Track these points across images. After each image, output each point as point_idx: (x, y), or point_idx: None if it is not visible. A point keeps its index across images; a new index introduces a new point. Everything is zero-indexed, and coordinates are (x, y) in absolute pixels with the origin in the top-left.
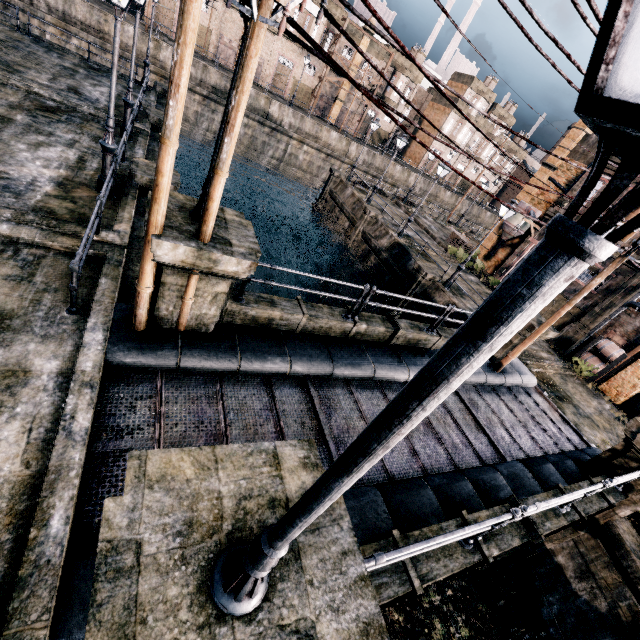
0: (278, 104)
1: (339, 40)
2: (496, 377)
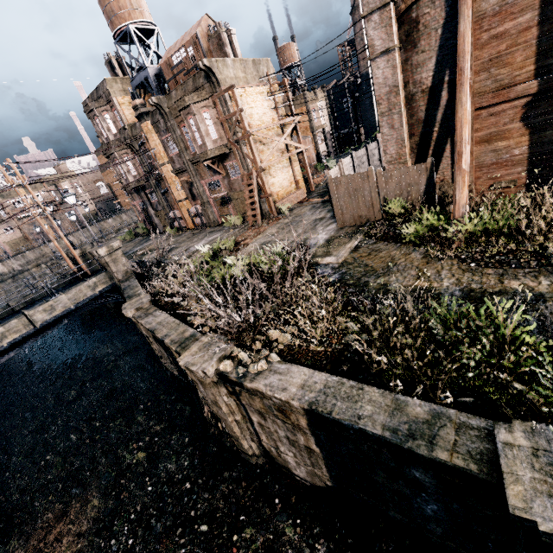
0: (0, 264)
1: (4, 205)
2: (88, 277)
